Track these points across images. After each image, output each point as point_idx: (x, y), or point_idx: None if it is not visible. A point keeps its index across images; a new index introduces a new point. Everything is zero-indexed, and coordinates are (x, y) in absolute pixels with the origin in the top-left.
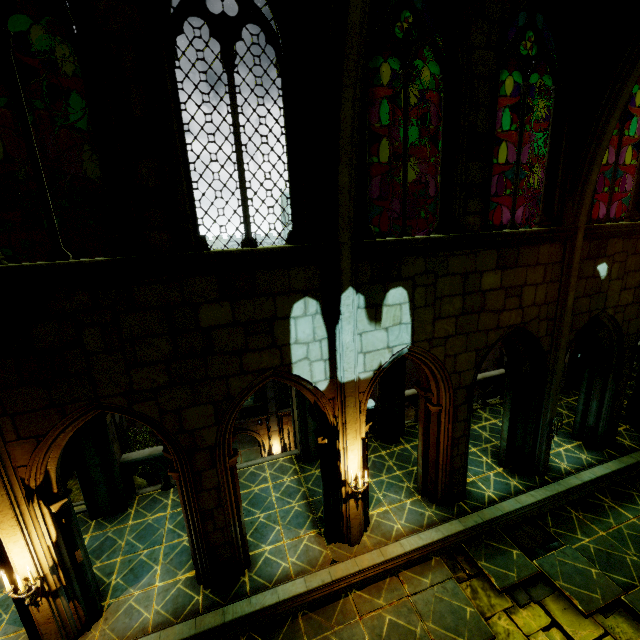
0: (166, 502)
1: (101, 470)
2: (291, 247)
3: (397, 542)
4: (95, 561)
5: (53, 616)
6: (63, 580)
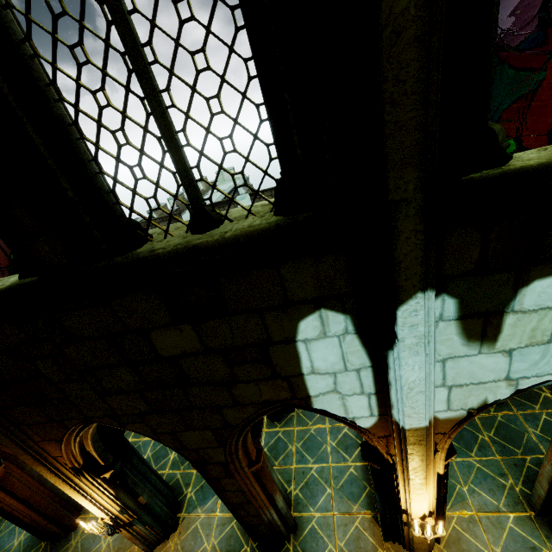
0: None
1: None
2: (271, 229)
3: None
4: (180, 466)
5: (133, 536)
6: (134, 515)
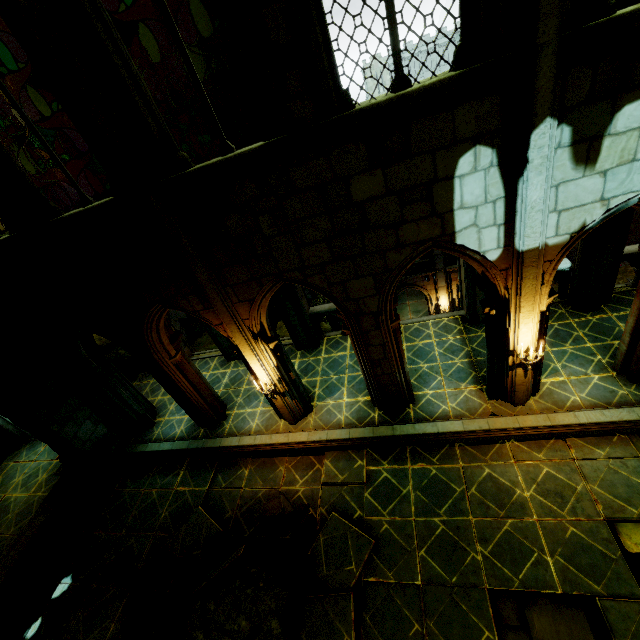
0: (346, 345)
1: (297, 318)
2: (457, 76)
3: (570, 413)
4: (304, 377)
5: (285, 406)
6: (286, 388)
